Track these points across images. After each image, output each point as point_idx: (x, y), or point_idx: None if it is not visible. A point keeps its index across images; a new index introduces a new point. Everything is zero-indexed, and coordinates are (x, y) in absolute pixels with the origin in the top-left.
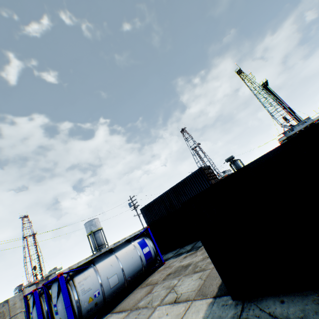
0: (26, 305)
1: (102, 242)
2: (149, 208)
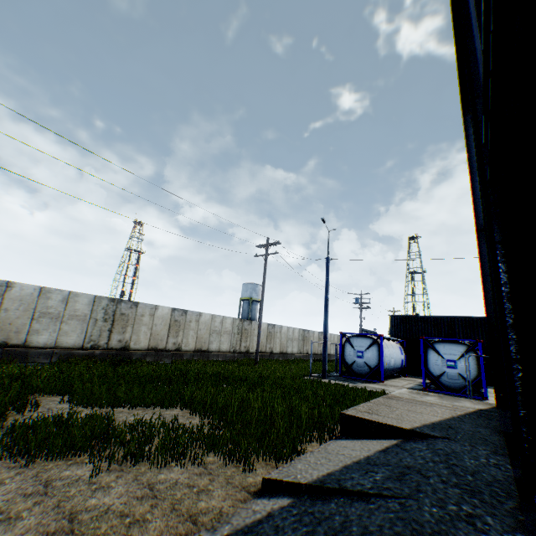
0: (341, 341)
1: (256, 319)
2: (408, 321)
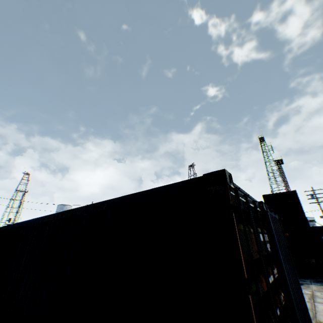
0: None
1: None
2: None
